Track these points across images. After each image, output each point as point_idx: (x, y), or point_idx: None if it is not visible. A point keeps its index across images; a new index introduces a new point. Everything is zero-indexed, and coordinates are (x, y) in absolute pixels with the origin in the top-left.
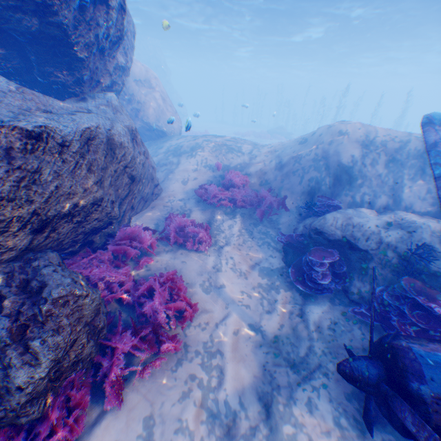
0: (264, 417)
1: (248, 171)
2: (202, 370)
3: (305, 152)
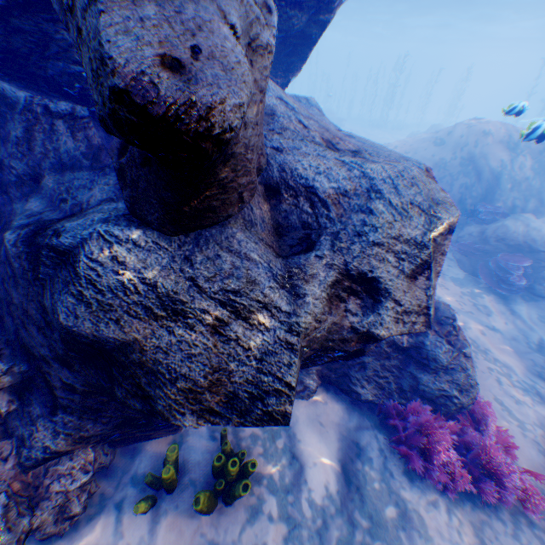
0: None
1: None
2: (489, 363)
3: (447, 155)
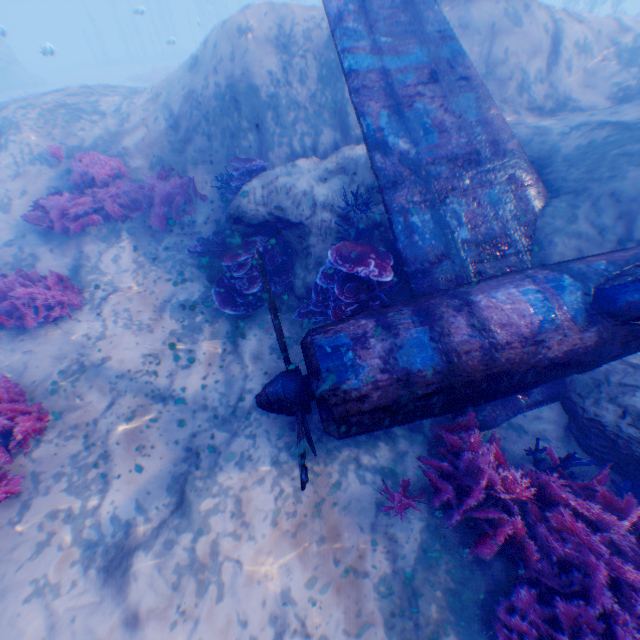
0: (175, 507)
1: (122, 148)
2: (72, 497)
3: (200, 84)
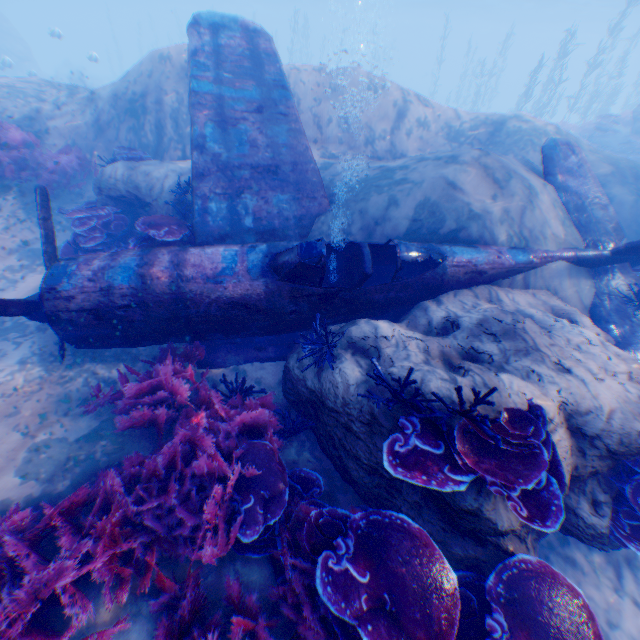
0: None
1: (46, 127)
2: None
3: (123, 91)
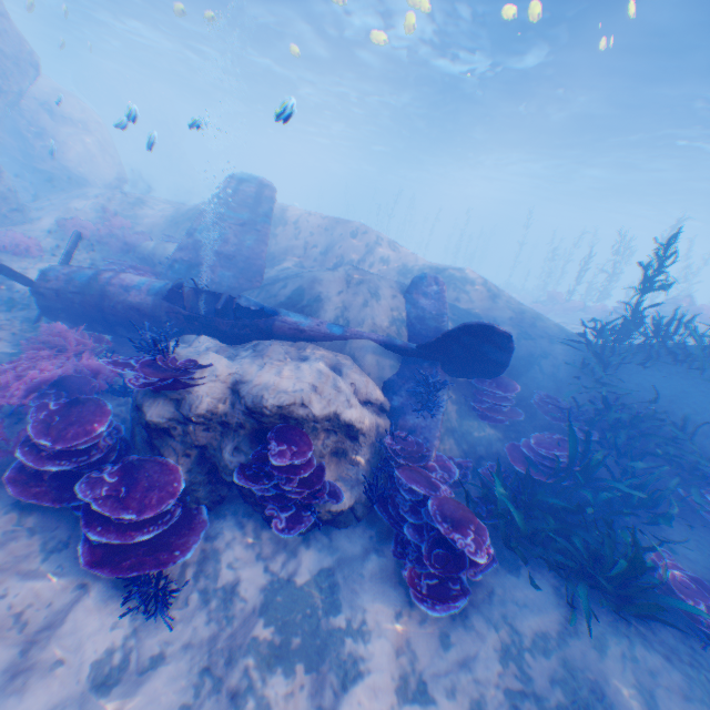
0: None
1: (142, 221)
2: None
3: (196, 209)
